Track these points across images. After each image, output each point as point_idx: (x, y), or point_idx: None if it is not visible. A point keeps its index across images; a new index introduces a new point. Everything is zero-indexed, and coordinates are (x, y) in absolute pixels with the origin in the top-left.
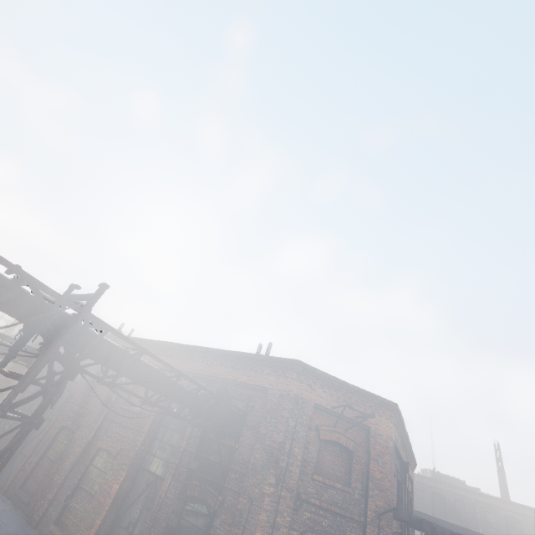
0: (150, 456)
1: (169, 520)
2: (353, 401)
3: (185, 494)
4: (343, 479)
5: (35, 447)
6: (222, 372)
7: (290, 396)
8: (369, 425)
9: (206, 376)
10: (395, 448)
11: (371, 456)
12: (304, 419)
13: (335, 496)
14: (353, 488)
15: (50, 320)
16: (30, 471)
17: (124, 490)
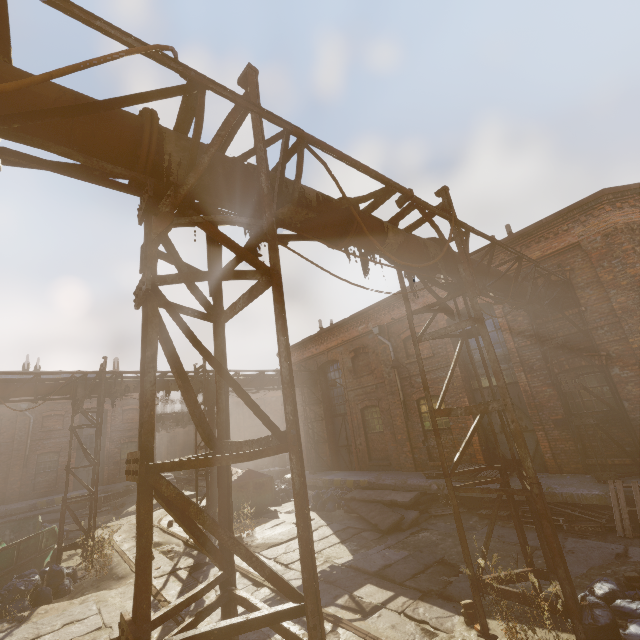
0: (473, 379)
1: (569, 389)
2: None
3: (568, 365)
4: None
5: (353, 433)
6: (500, 268)
7: (619, 229)
8: None
9: None
10: None
11: None
12: None
13: None
14: None
15: (442, 237)
16: (366, 448)
17: None
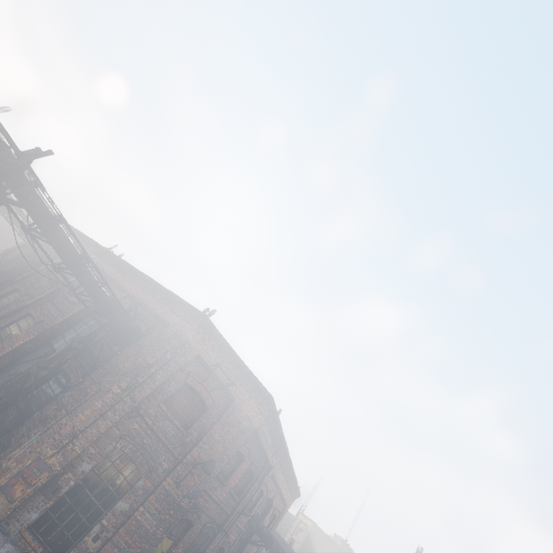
0: (60, 337)
1: (32, 370)
2: (234, 372)
3: (55, 359)
4: (186, 422)
5: None
6: (149, 301)
7: (181, 337)
8: (235, 397)
9: (136, 299)
10: (259, 439)
11: (221, 419)
12: (181, 360)
13: (169, 429)
14: (188, 433)
15: None
16: None
17: (26, 349)
